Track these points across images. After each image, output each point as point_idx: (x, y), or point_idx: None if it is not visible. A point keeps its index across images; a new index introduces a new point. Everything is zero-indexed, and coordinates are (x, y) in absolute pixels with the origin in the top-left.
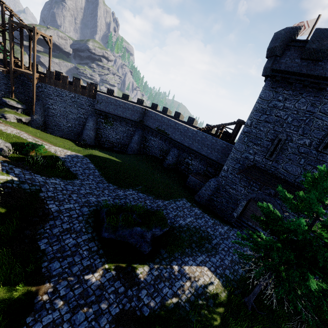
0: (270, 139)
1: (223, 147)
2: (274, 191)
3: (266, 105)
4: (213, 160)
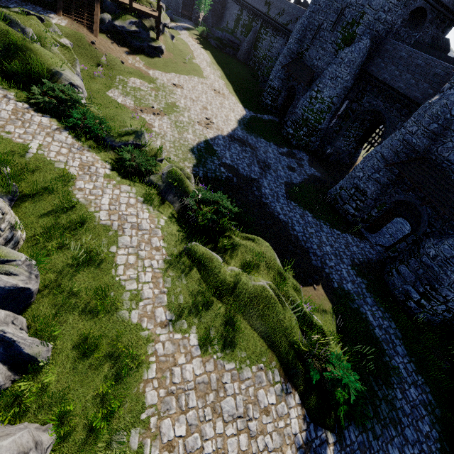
0: None
1: None
2: None
3: None
4: None
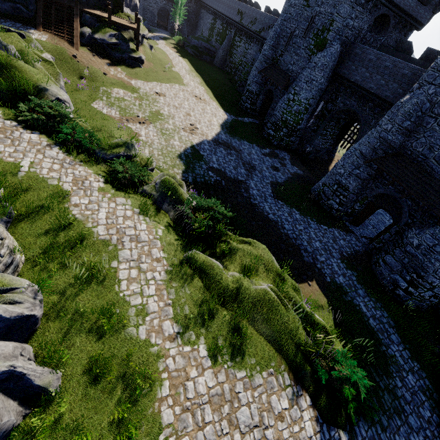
0: None
1: None
2: (165, 2)
3: None
4: None
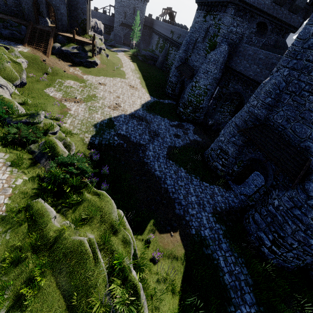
0: (123, 13)
1: (109, 18)
2: (129, 30)
3: (119, 1)
4: (107, 25)
